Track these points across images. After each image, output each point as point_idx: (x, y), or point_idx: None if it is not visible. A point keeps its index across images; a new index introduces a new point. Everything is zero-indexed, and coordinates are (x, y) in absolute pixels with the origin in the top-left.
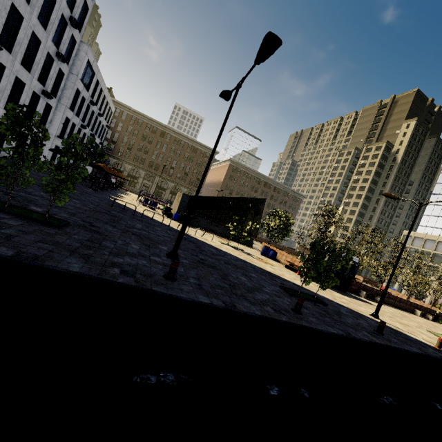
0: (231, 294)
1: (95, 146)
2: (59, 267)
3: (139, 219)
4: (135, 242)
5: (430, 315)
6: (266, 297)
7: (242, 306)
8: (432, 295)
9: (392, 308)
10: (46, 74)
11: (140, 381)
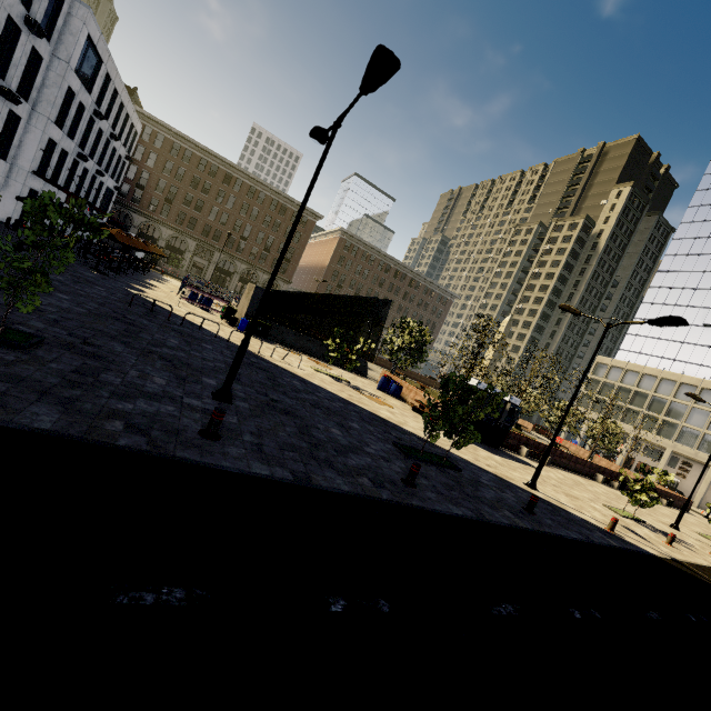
0: (309, 459)
1: (106, 193)
2: (14, 422)
3: (176, 329)
4: (161, 373)
5: (616, 482)
6: (365, 461)
7: (321, 479)
8: (627, 452)
9: (564, 472)
10: (7, 57)
11: (128, 603)
